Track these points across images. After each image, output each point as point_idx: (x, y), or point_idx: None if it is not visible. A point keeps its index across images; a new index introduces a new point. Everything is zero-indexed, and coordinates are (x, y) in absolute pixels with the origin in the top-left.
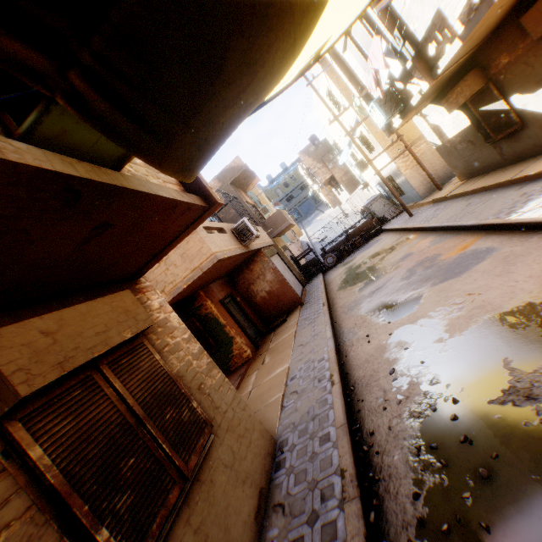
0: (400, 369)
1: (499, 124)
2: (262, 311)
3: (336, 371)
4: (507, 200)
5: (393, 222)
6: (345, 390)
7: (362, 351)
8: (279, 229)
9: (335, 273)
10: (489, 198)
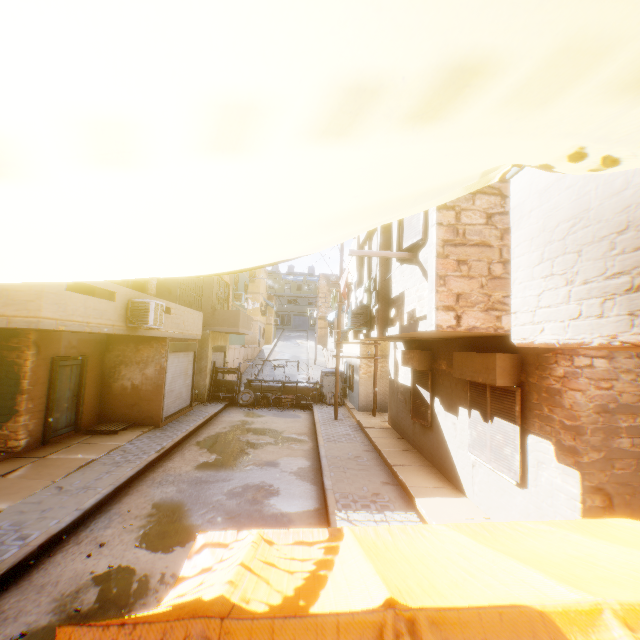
0: None
1: (420, 409)
2: (110, 400)
3: None
4: (367, 488)
5: (325, 409)
6: None
7: (66, 563)
8: (223, 328)
9: (232, 416)
10: (368, 468)
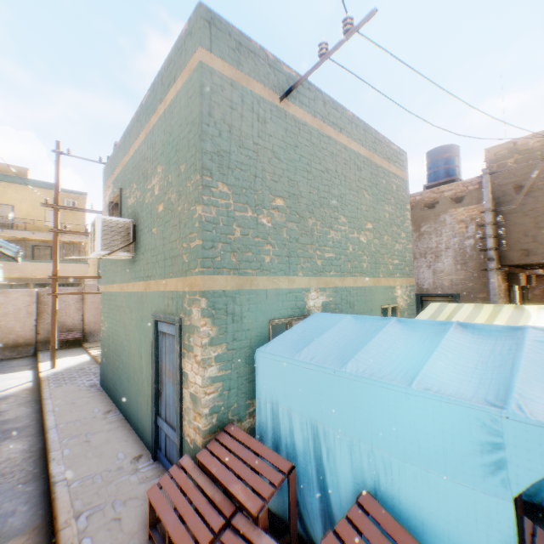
0: None
1: None
2: None
3: None
4: None
5: None
6: None
7: None
8: None
9: None
10: None
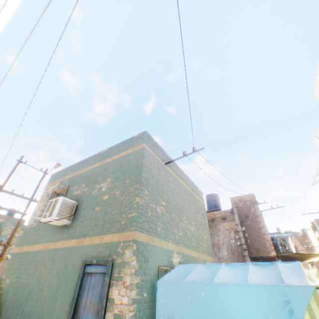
0: None
1: None
2: None
3: None
4: None
5: None
6: None
7: None
8: None
9: None
10: None
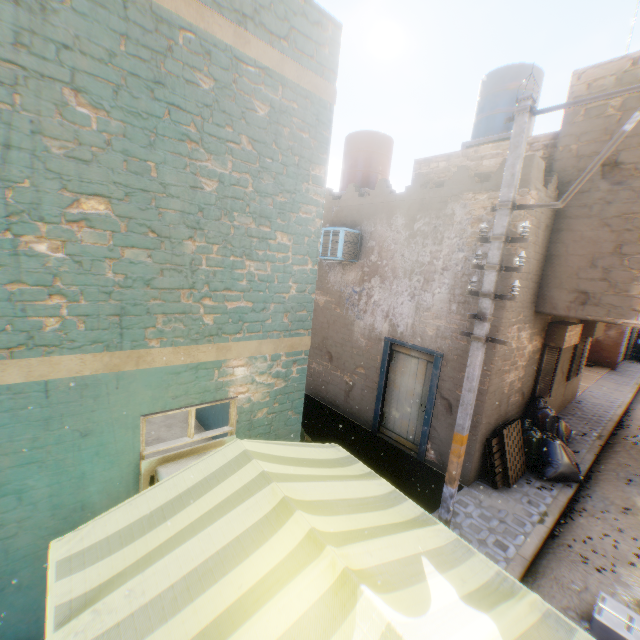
0: None
1: None
2: None
3: (623, 406)
4: None
5: None
6: (622, 413)
7: None
8: None
9: None
10: None
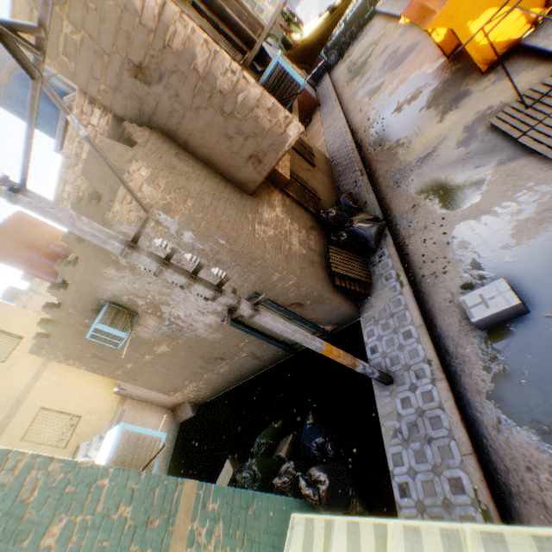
0: (371, 118)
1: None
2: None
3: (348, 129)
4: None
5: (384, 2)
6: (352, 134)
7: (358, 118)
8: None
9: (339, 71)
10: None
